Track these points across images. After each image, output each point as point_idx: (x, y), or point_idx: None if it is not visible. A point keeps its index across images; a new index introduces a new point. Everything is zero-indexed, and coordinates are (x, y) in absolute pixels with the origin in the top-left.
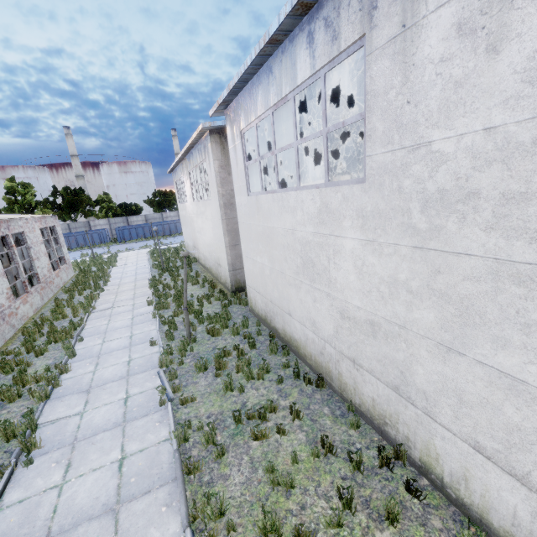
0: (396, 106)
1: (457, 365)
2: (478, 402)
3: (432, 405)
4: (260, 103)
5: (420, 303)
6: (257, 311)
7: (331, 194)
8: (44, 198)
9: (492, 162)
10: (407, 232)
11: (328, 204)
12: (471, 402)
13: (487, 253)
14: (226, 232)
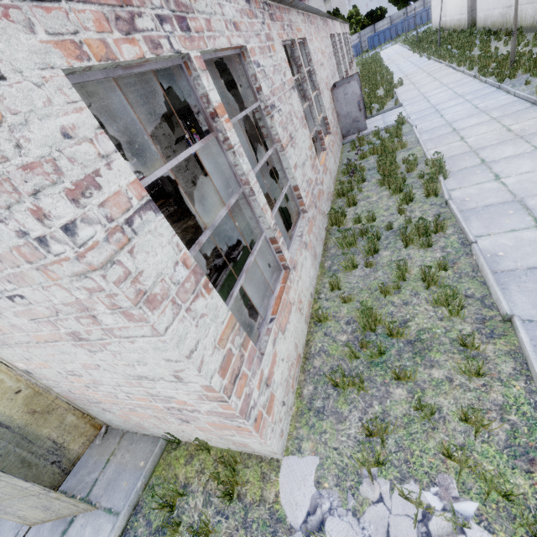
0: None
1: None
2: None
3: None
4: None
5: None
6: (480, 26)
7: None
8: None
9: None
10: None
11: None
12: None
13: None
14: None
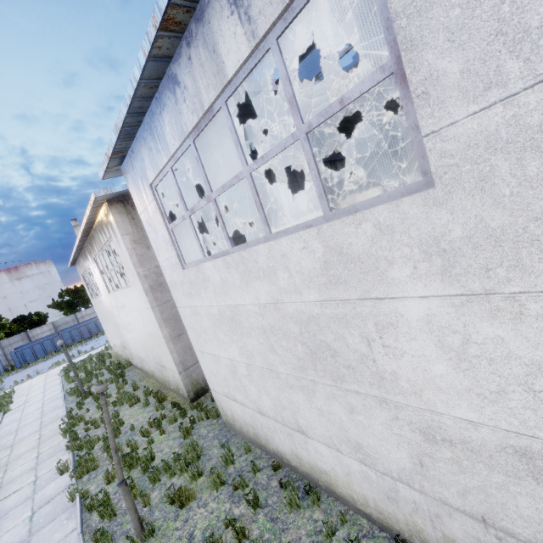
0: (495, 2)
1: None
2: None
3: None
4: (170, 135)
5: None
6: (238, 427)
7: (345, 229)
8: None
9: None
10: None
11: (343, 248)
12: None
13: None
14: (163, 323)
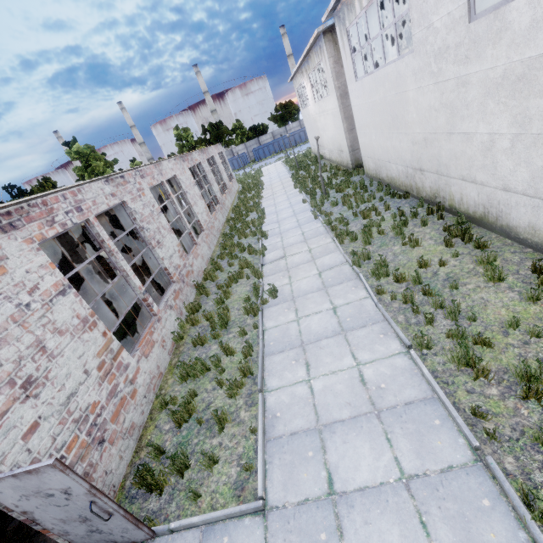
0: (420, 4)
1: (453, 140)
2: (460, 154)
3: (449, 170)
4: (357, 6)
5: (439, 115)
6: (370, 174)
7: (400, 64)
8: (198, 137)
9: (451, 30)
10: (431, 76)
11: (399, 72)
12: (459, 156)
13: (454, 76)
14: (344, 120)
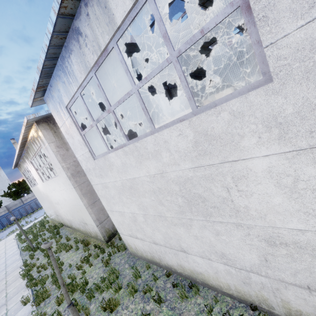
0: None
1: None
2: None
3: None
4: (78, 71)
5: None
6: (140, 254)
7: (208, 118)
8: None
9: None
10: None
11: (207, 131)
12: None
13: None
14: (82, 196)
